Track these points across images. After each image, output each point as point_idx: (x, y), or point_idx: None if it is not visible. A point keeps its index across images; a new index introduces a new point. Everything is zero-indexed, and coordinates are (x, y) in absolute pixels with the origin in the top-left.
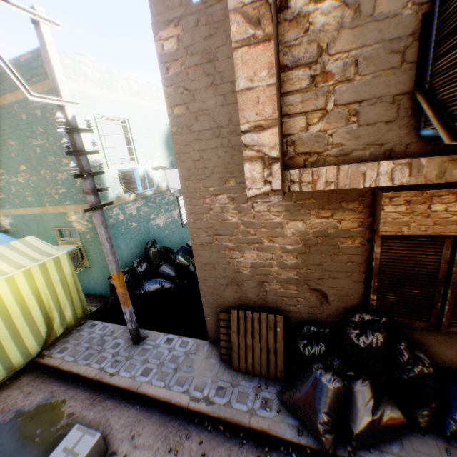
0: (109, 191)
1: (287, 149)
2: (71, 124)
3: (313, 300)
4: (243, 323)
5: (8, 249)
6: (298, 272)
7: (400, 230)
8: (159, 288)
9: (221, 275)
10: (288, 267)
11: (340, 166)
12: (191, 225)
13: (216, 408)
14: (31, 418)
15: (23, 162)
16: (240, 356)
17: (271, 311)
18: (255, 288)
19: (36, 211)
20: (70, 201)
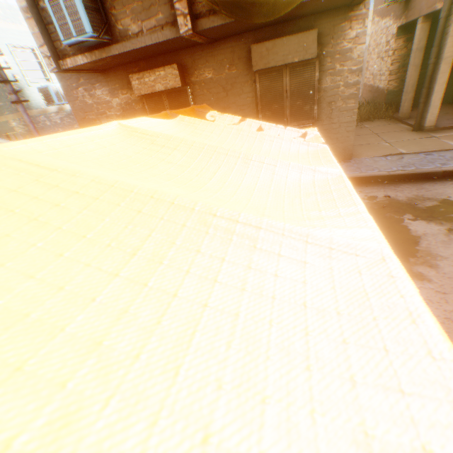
0: (35, 103)
1: (60, 54)
2: None
3: None
4: None
5: None
6: None
7: (141, 93)
8: None
9: None
10: None
11: (71, 59)
12: (73, 109)
13: None
14: None
15: None
16: None
17: None
18: None
19: None
20: (9, 112)
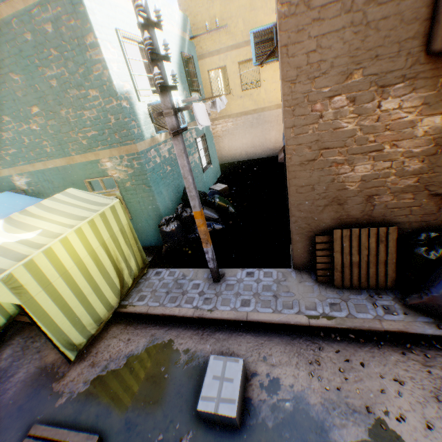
0: (144, 130)
1: None
2: (145, 14)
3: (428, 207)
4: (348, 242)
5: (56, 203)
6: (418, 178)
7: None
8: (211, 230)
9: (321, 196)
10: (408, 174)
11: None
12: (291, 141)
13: (340, 321)
14: (146, 361)
15: (34, 103)
16: (344, 274)
17: (378, 225)
18: (361, 204)
19: (59, 164)
20: (102, 145)
